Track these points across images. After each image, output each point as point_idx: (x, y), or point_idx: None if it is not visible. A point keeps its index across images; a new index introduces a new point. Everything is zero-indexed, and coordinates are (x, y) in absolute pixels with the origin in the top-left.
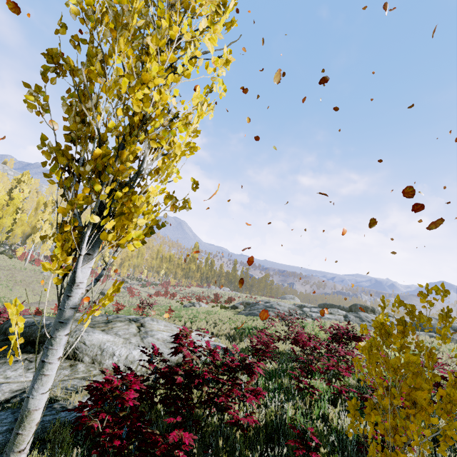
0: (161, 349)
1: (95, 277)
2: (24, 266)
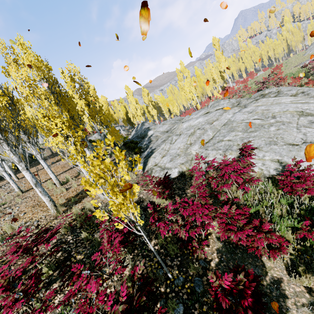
0: None
1: None
2: None
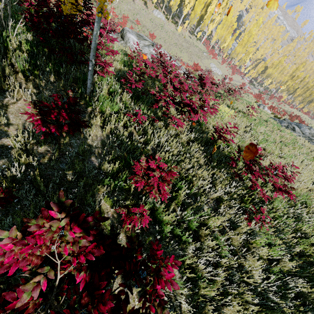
0: (145, 52)
1: (232, 70)
2: (198, 46)
